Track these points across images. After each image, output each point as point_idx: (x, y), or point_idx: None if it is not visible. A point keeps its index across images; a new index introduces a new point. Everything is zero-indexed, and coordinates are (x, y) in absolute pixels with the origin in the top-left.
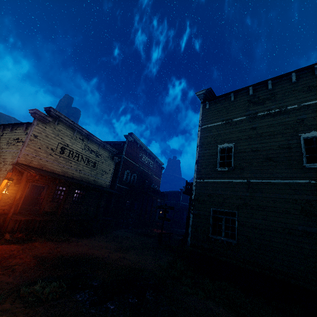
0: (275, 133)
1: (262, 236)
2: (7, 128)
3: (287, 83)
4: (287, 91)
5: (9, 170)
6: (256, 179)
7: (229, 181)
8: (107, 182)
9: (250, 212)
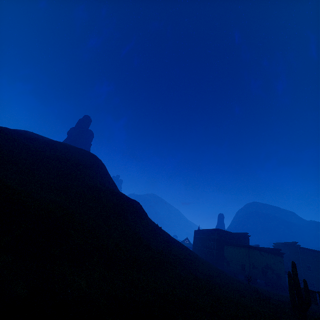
0: (318, 266)
1: (319, 287)
2: (273, 255)
3: (318, 254)
4: (319, 256)
5: (284, 273)
6: (316, 275)
7: (311, 274)
8: None
9: (317, 282)
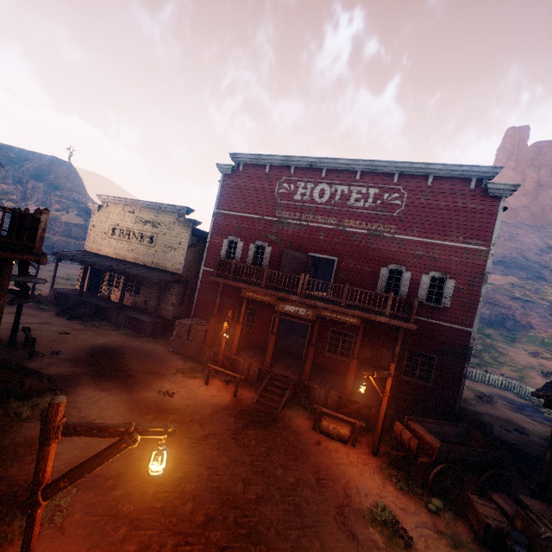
0: None
1: None
2: None
3: None
4: None
5: None
6: None
7: None
8: (178, 264)
9: None
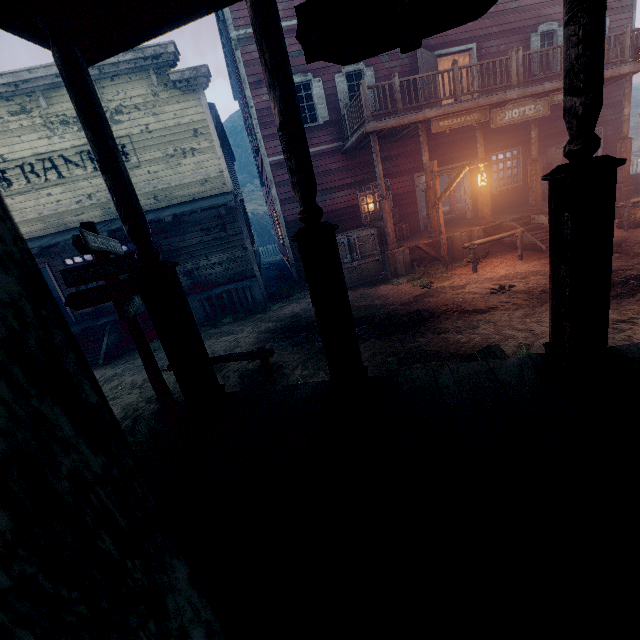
0: None
1: None
2: None
3: None
4: None
5: None
6: None
7: None
8: (214, 176)
9: None
